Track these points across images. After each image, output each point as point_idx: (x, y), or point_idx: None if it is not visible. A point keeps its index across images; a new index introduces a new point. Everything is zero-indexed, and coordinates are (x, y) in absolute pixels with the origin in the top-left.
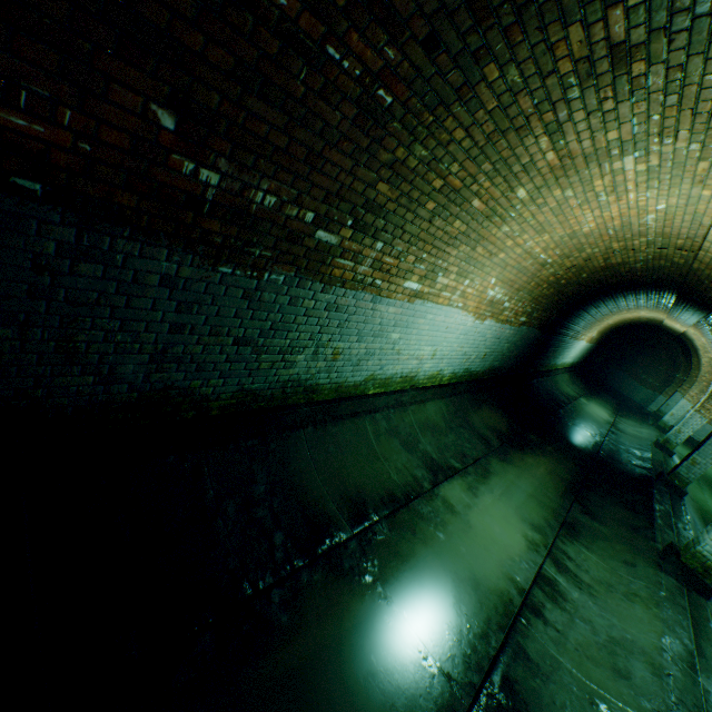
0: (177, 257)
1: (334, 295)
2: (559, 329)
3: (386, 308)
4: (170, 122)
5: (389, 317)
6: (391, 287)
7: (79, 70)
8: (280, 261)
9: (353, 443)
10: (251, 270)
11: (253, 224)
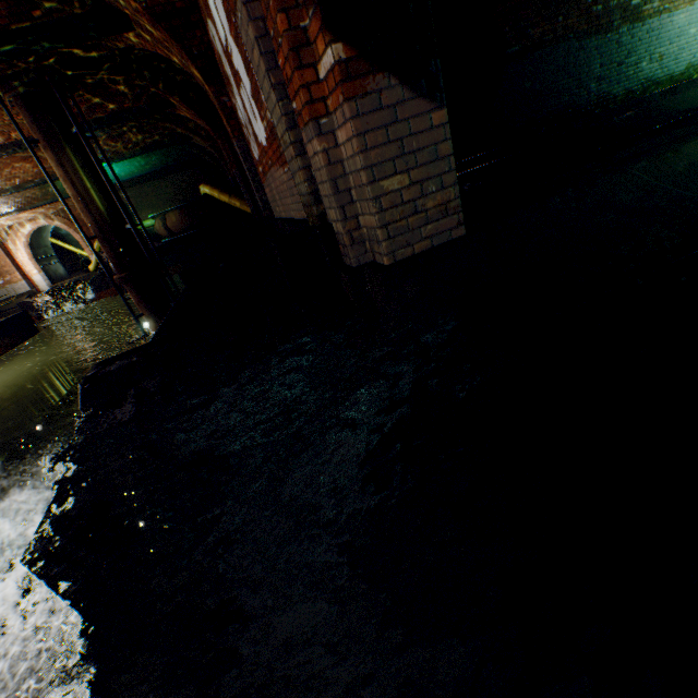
0: (596, 40)
1: (647, 26)
2: None
3: (677, 18)
4: (589, 1)
5: (681, 22)
6: (673, 6)
7: (575, 3)
8: (622, 23)
9: (696, 97)
10: (615, 33)
11: (611, 15)
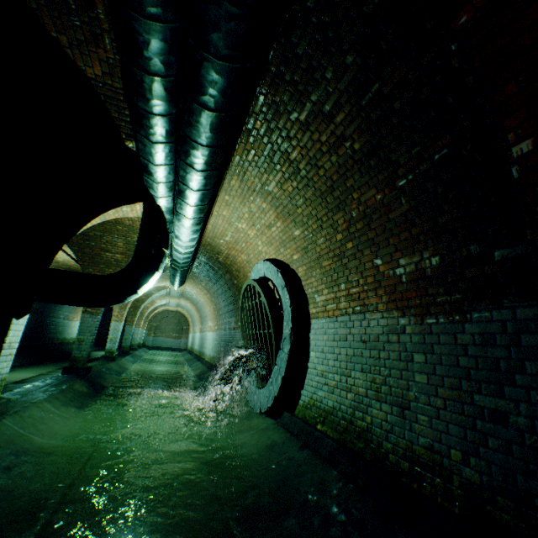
0: None
1: None
2: (48, 313)
3: None
4: None
5: None
6: None
7: None
8: None
9: None
10: None
11: None
